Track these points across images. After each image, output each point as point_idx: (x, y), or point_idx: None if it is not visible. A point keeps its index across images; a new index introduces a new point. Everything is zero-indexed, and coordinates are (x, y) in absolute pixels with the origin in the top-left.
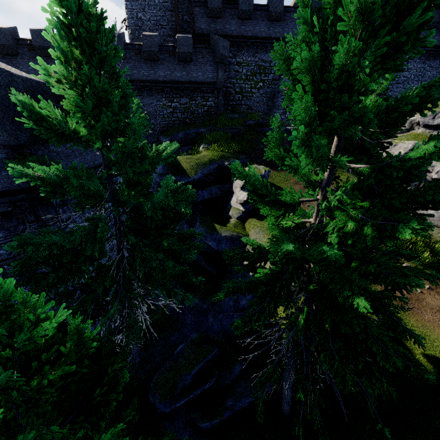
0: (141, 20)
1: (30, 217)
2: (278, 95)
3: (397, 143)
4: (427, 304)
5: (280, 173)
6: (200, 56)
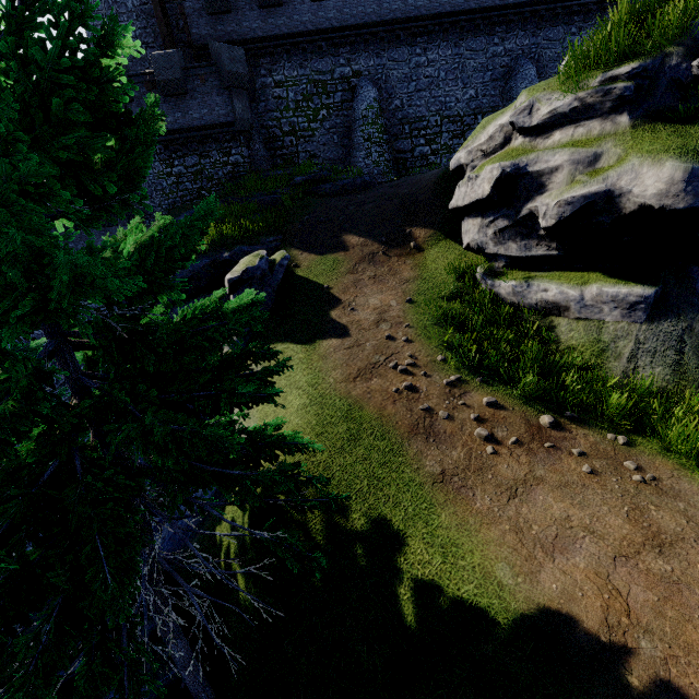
0: None
1: None
2: (355, 127)
3: (479, 172)
4: (495, 477)
5: (327, 258)
6: (198, 81)
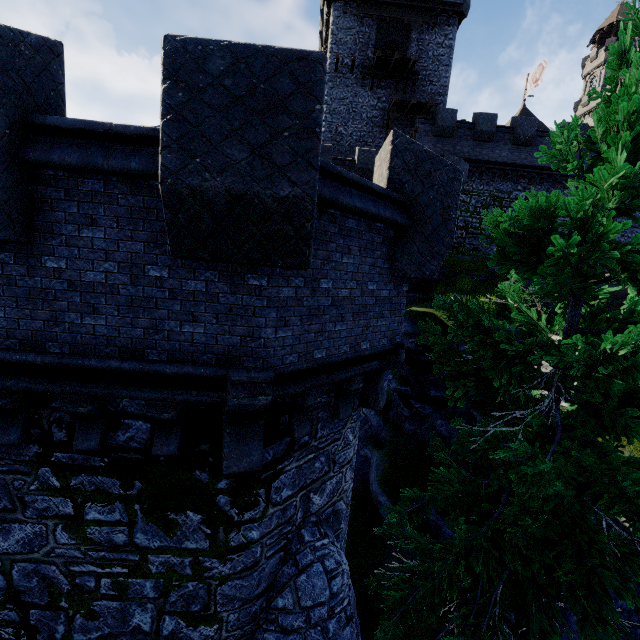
0: (341, 134)
1: (356, 400)
2: None
3: None
4: None
5: None
6: None
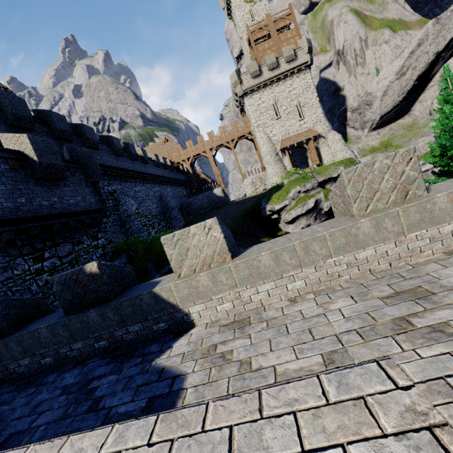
0: None
1: None
2: (130, 219)
3: (307, 202)
4: None
5: None
6: (67, 172)
